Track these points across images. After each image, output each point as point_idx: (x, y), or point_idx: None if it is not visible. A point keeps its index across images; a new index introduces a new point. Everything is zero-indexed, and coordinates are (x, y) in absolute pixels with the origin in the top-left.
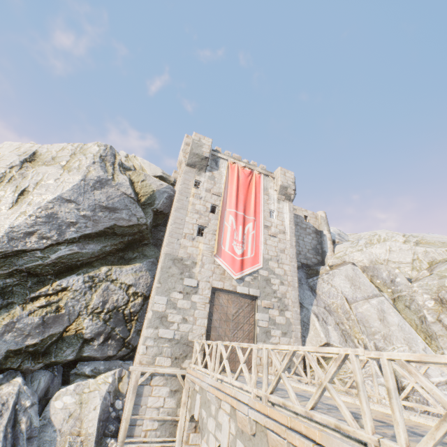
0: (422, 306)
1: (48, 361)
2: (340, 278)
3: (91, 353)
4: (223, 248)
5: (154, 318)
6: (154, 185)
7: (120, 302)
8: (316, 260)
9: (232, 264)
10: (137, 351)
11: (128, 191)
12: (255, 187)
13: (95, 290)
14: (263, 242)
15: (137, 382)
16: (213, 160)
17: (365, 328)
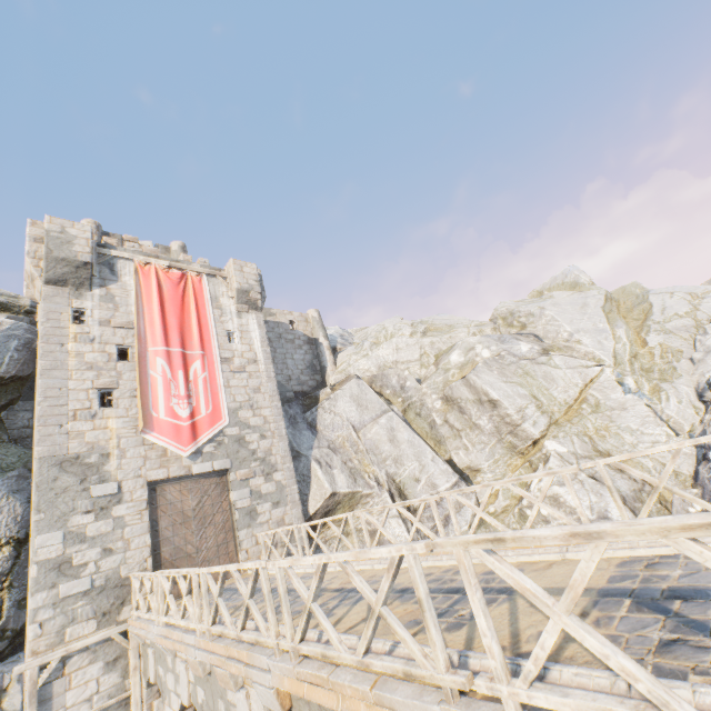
0: (431, 410)
1: None
2: (344, 401)
3: None
4: (155, 415)
5: (43, 573)
6: None
7: None
8: (314, 382)
9: (176, 436)
10: (26, 635)
11: None
12: (196, 299)
13: None
14: (225, 384)
15: (36, 684)
16: (104, 265)
17: (376, 457)
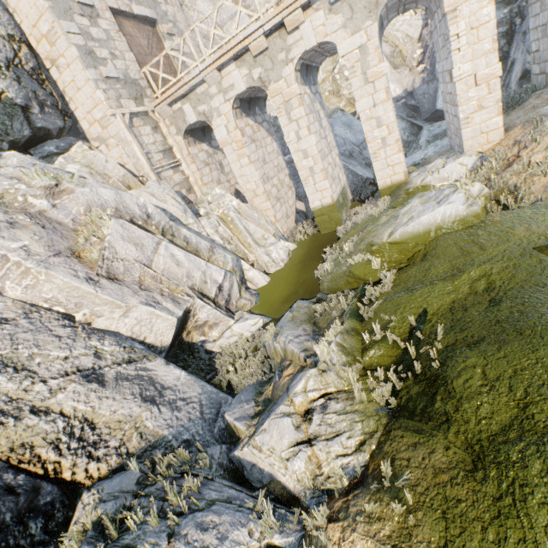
0: None
1: (7, 140)
2: (202, 1)
3: (42, 124)
4: None
5: (83, 55)
6: None
7: (7, 53)
8: None
9: None
10: (82, 118)
11: None
12: None
13: None
14: None
15: (126, 124)
16: None
17: None
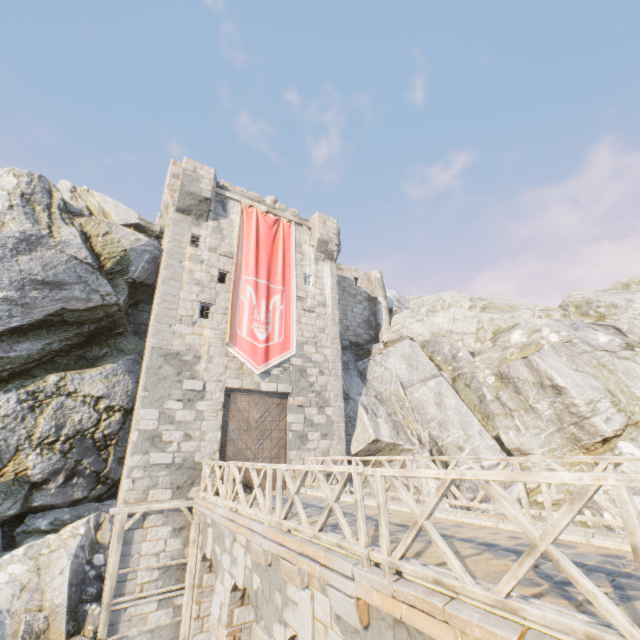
0: (482, 384)
1: None
2: (395, 358)
3: (46, 500)
4: (239, 333)
5: (141, 440)
6: (125, 241)
7: (86, 424)
8: (368, 336)
9: (252, 354)
10: (120, 486)
11: (81, 254)
12: (284, 242)
13: (40, 411)
14: (296, 319)
15: (124, 527)
16: (219, 203)
17: (420, 416)
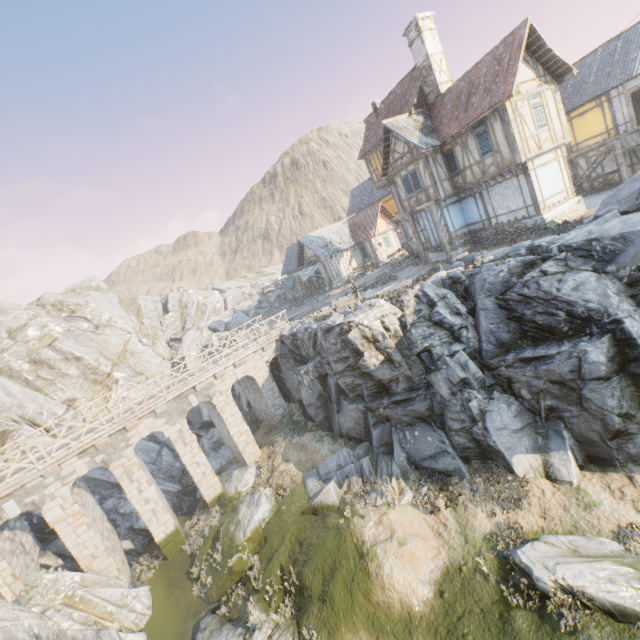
0: (22, 371)
1: None
2: None
3: None
4: None
5: None
6: None
7: None
8: None
9: None
10: None
11: None
12: None
13: None
14: None
15: None
16: None
17: (3, 407)
